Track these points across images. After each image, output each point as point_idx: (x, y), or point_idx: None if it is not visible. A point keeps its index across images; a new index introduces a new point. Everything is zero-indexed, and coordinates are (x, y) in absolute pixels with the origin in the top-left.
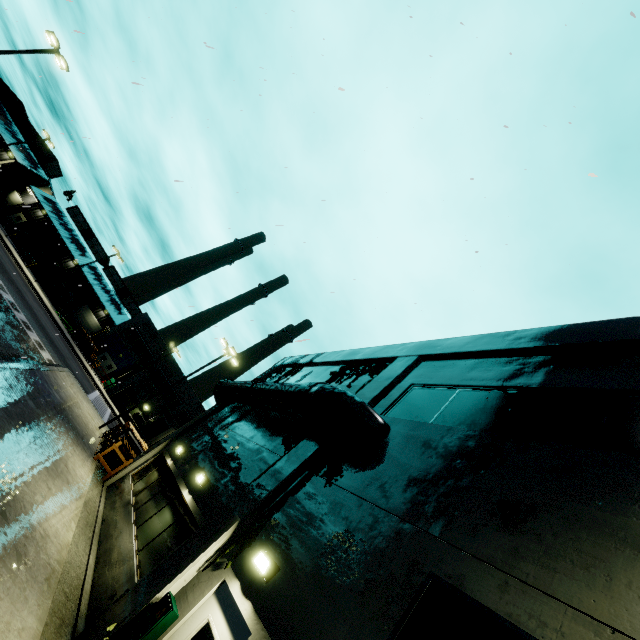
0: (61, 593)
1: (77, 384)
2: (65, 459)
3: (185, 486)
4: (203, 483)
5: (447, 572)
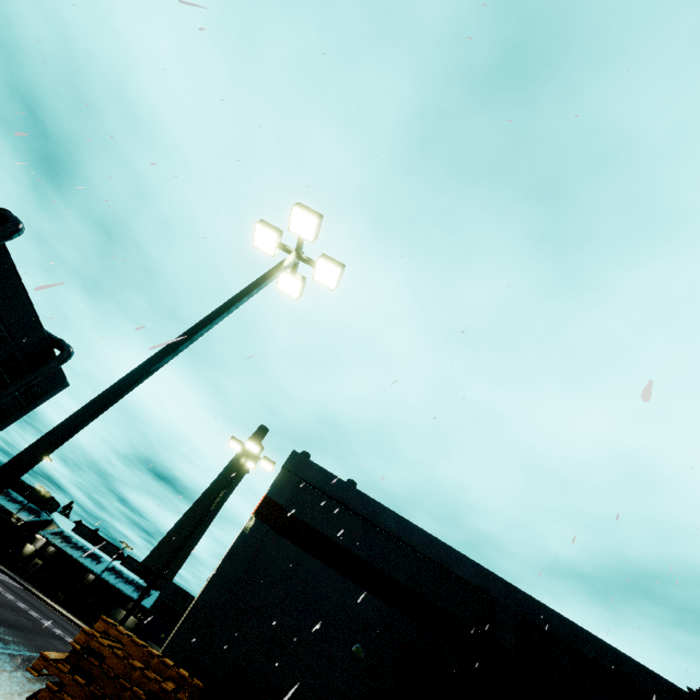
0: None
1: None
2: None
3: None
4: None
5: None
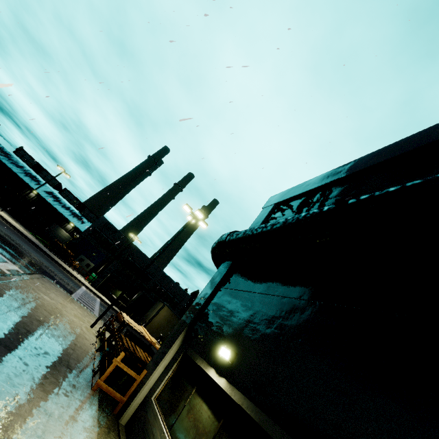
0: None
1: (56, 287)
2: None
3: None
4: None
5: None
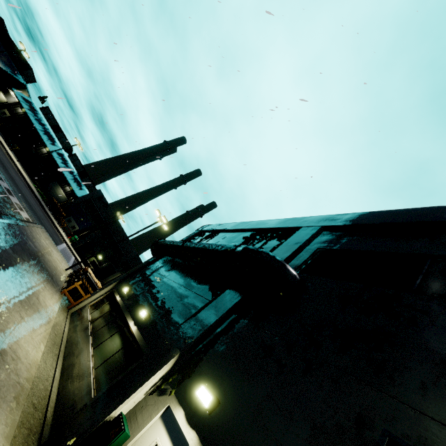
0: (30, 405)
1: (49, 237)
2: (37, 293)
3: (131, 318)
4: (145, 317)
5: (403, 432)
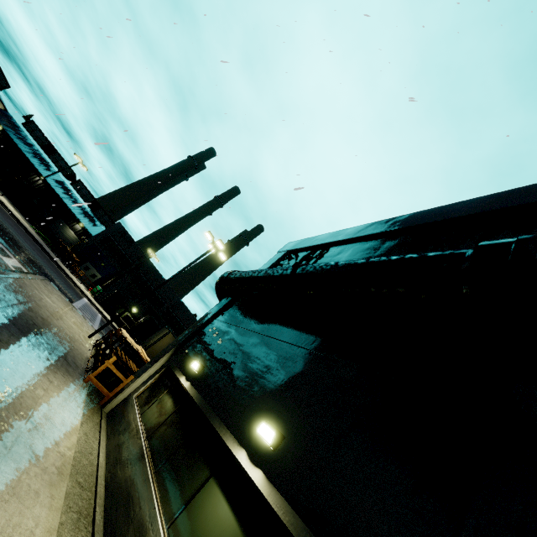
0: None
1: (57, 292)
2: (28, 406)
3: (234, 440)
4: (275, 443)
5: None
